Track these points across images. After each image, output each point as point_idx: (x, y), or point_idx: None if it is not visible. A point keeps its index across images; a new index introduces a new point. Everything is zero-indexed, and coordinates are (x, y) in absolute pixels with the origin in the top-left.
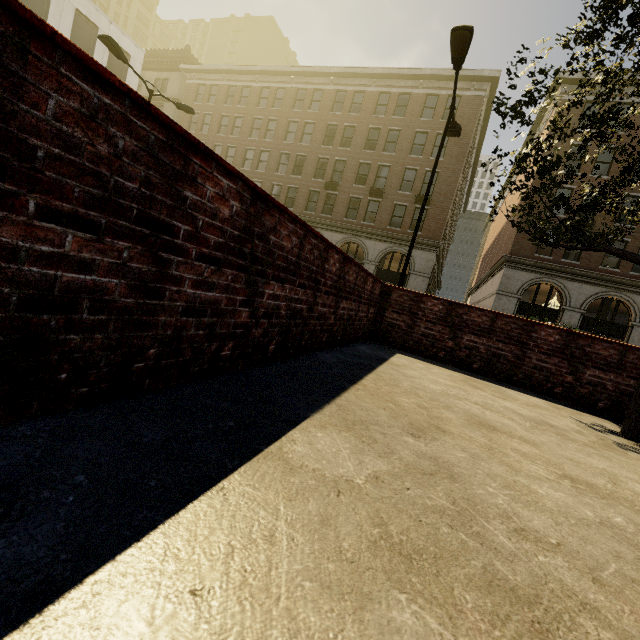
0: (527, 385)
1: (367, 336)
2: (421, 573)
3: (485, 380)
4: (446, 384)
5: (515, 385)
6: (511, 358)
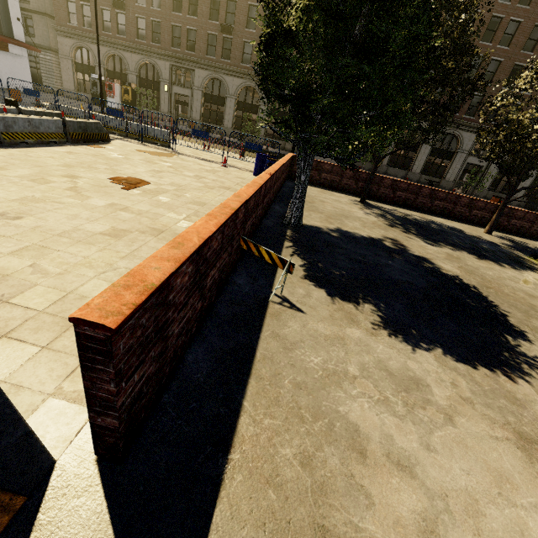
0: (342, 190)
1: (287, 177)
2: (312, 211)
3: (328, 190)
4: (316, 193)
5: (339, 191)
6: (338, 181)
